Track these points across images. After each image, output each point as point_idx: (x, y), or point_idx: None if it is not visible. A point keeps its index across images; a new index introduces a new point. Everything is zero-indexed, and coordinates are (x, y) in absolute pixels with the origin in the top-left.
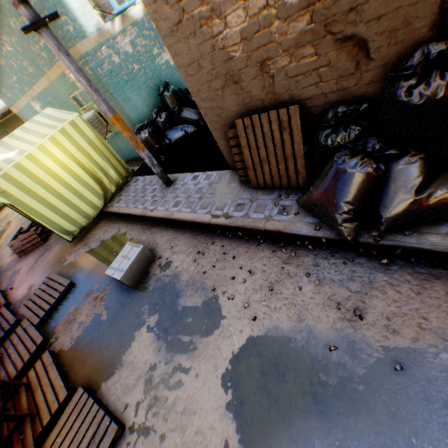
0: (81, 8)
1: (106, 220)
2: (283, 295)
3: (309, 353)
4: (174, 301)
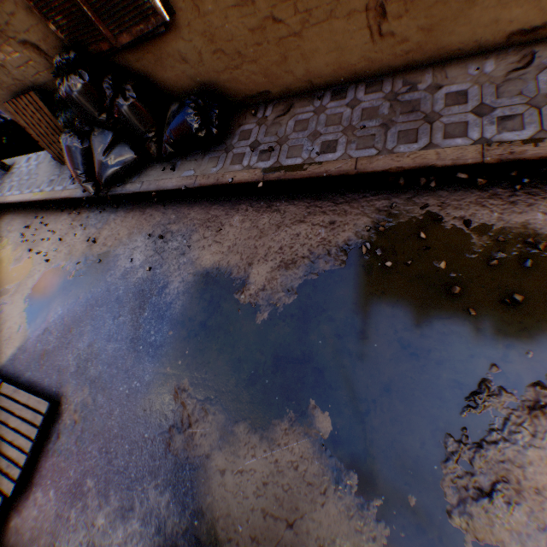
0: None
1: None
2: (67, 242)
3: (69, 269)
4: (7, 266)
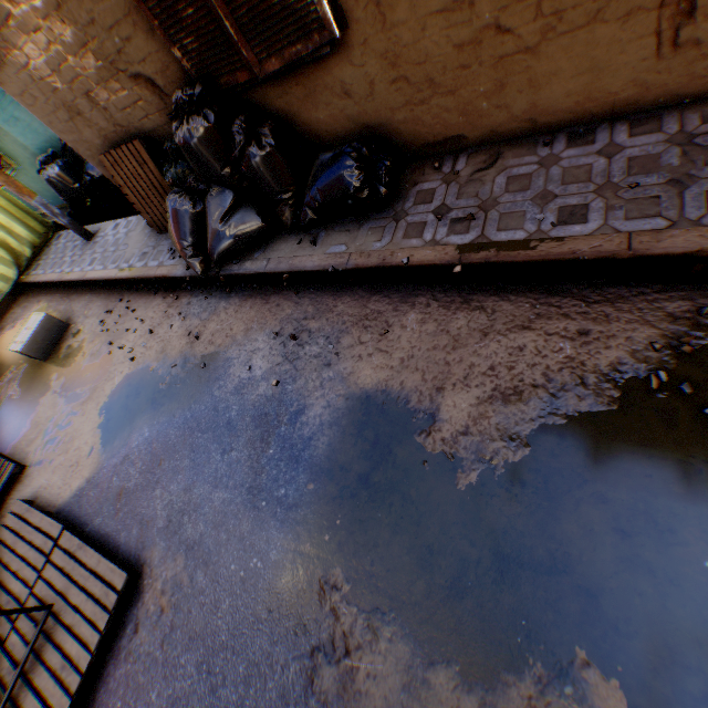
0: None
1: (27, 294)
2: (159, 335)
3: (160, 373)
4: (80, 363)
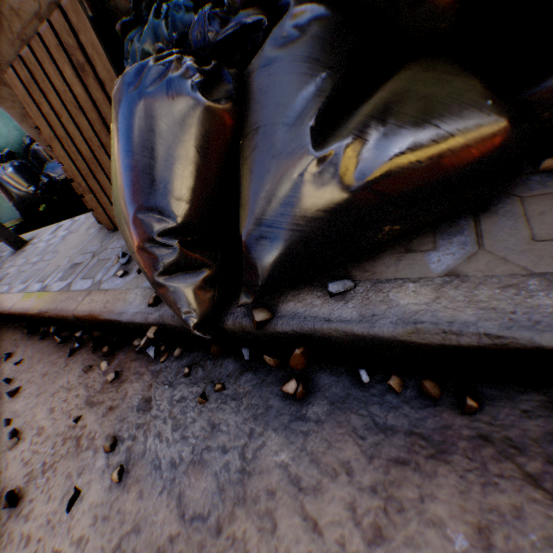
0: None
1: None
2: (28, 526)
3: None
4: None
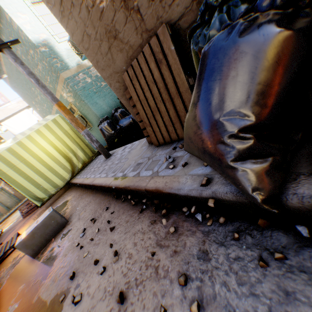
0: (67, 53)
1: (69, 189)
2: None
3: None
4: (40, 285)
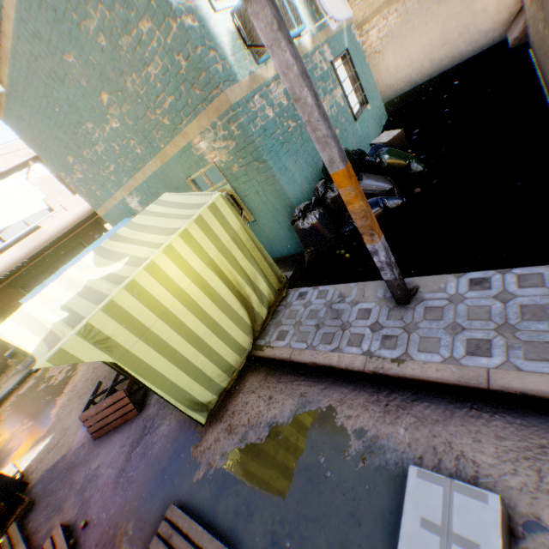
0: (231, 43)
1: (257, 372)
2: None
3: None
4: None
